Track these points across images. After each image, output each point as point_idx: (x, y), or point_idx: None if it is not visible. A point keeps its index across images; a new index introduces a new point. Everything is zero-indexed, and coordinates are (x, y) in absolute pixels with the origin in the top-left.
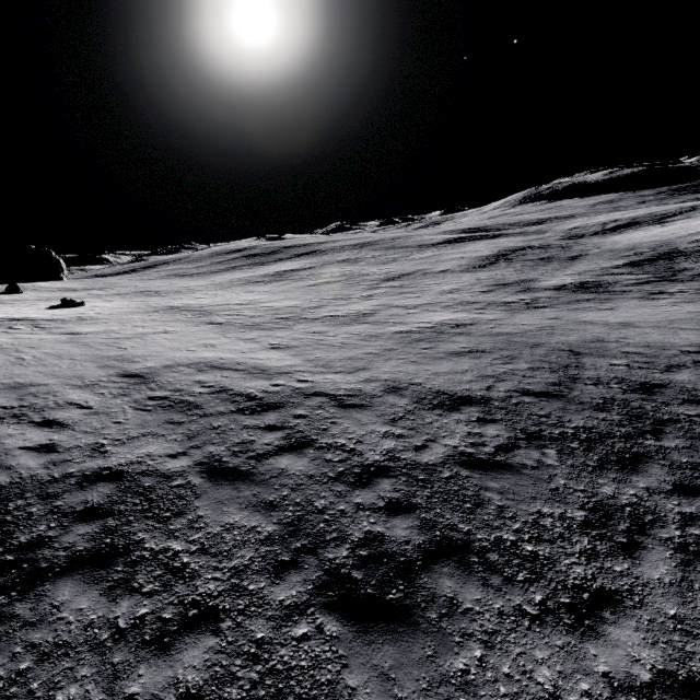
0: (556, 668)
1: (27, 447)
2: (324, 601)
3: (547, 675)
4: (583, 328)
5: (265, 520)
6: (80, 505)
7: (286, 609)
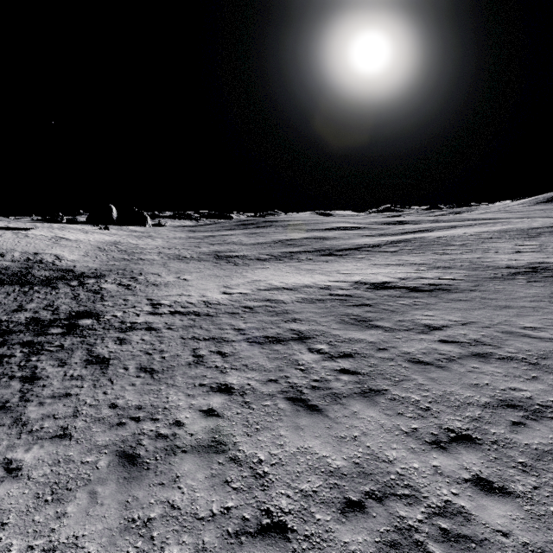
0: None
1: None
2: None
3: None
4: (155, 265)
5: None
6: None
7: None
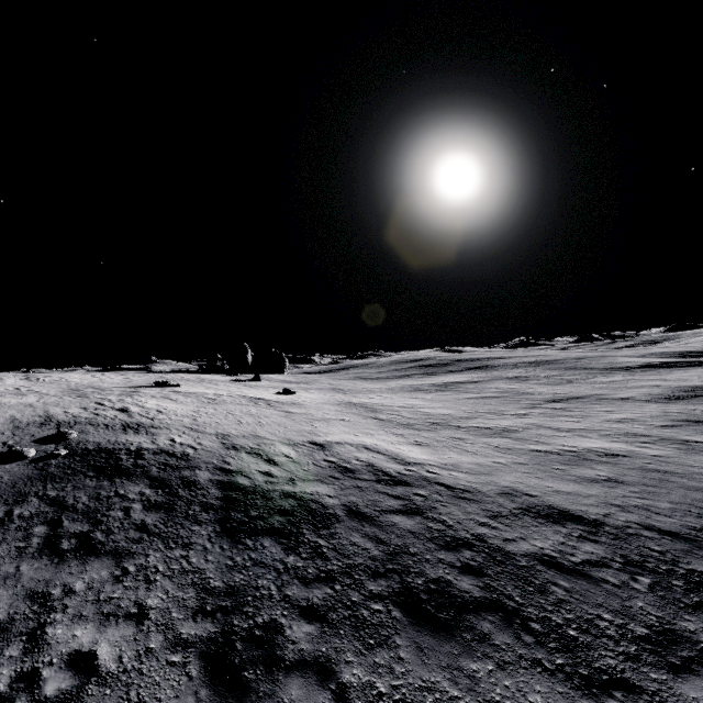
0: (547, 700)
1: (259, 471)
2: (397, 600)
3: (538, 699)
4: None
5: (374, 547)
6: (279, 506)
7: (372, 594)
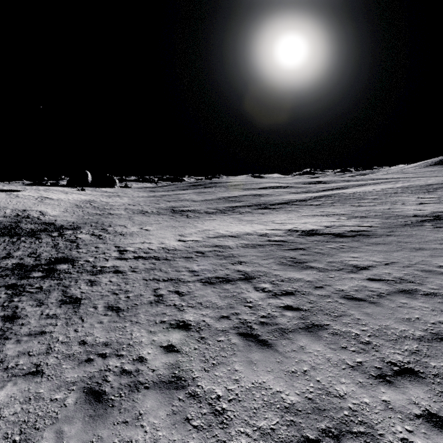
0: None
1: None
2: None
3: None
4: (122, 219)
5: None
6: None
7: None
